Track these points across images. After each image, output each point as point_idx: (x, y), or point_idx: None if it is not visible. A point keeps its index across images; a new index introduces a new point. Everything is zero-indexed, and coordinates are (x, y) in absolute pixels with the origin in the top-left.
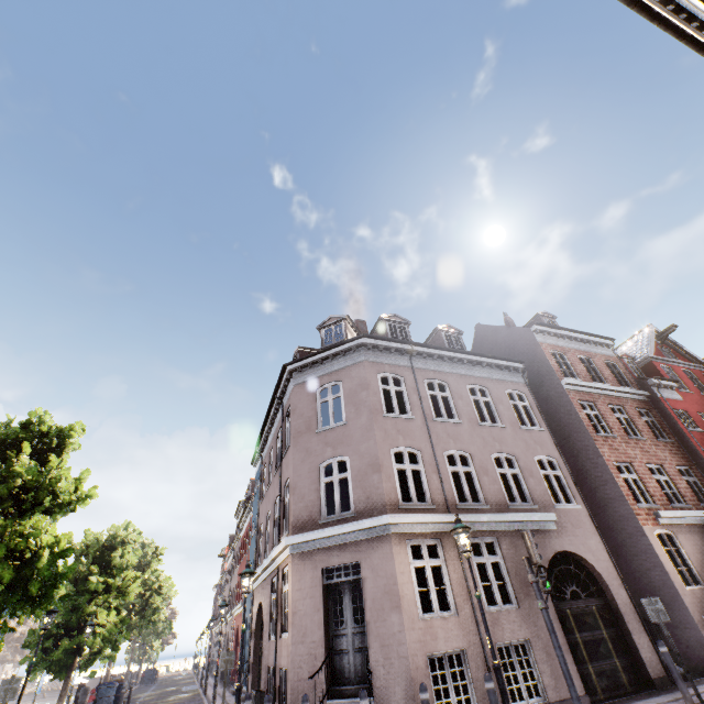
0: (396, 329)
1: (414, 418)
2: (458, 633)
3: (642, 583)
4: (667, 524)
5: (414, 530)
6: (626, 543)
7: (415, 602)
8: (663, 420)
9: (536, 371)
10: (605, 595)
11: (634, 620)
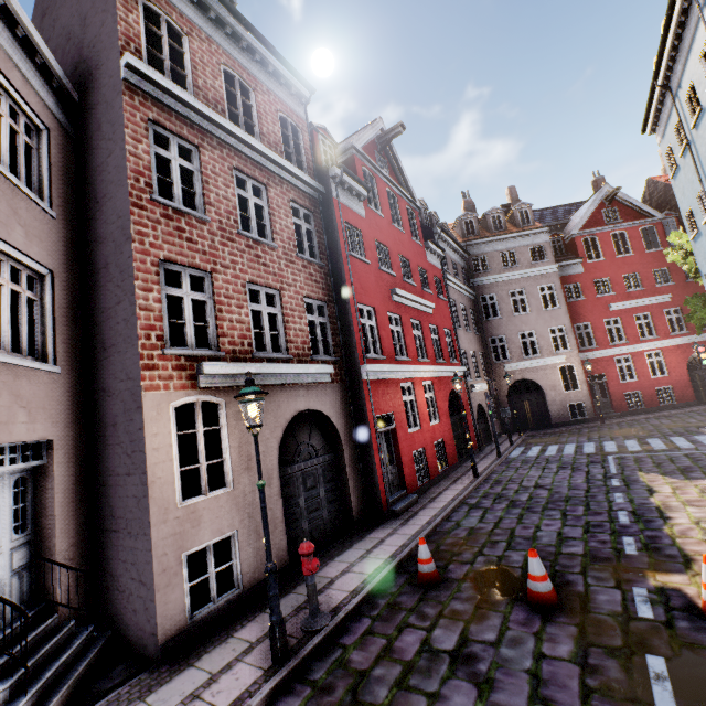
0: None
1: None
2: None
3: (118, 496)
4: (218, 386)
5: None
6: (118, 422)
7: None
8: (325, 233)
9: (96, 35)
10: None
11: None
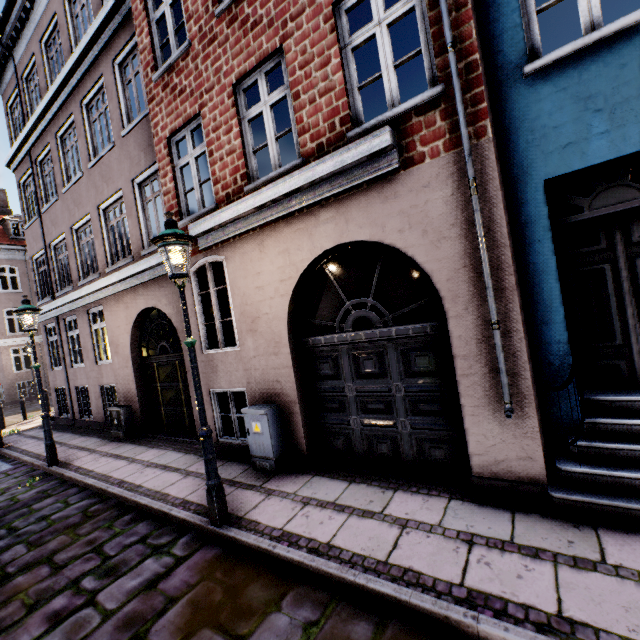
0: (19, 227)
1: (23, 292)
2: (34, 375)
3: None
4: None
5: (15, 344)
6: None
7: (13, 368)
8: None
9: None
10: None
11: None
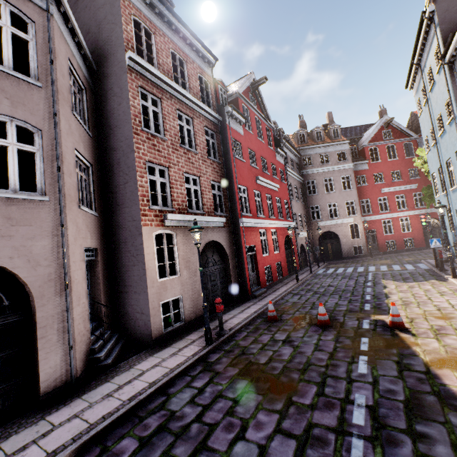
0: None
1: None
2: None
3: (128, 276)
4: (173, 226)
5: None
6: (127, 241)
7: None
8: (222, 144)
9: (108, 36)
10: (30, 308)
11: (56, 332)
